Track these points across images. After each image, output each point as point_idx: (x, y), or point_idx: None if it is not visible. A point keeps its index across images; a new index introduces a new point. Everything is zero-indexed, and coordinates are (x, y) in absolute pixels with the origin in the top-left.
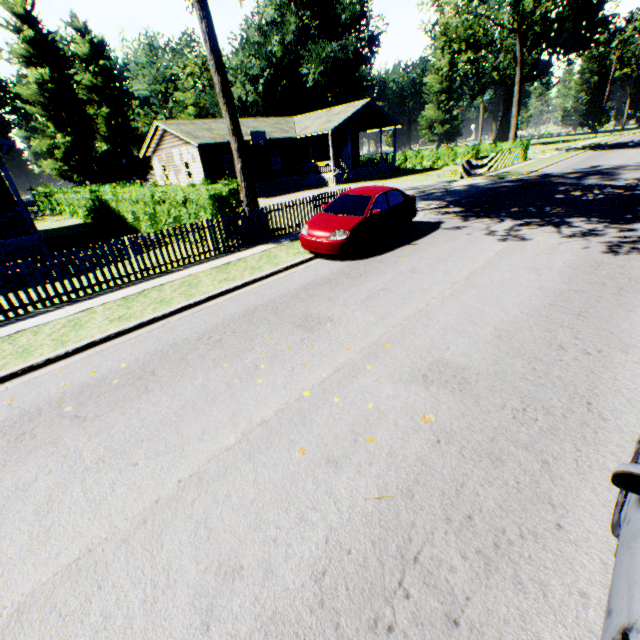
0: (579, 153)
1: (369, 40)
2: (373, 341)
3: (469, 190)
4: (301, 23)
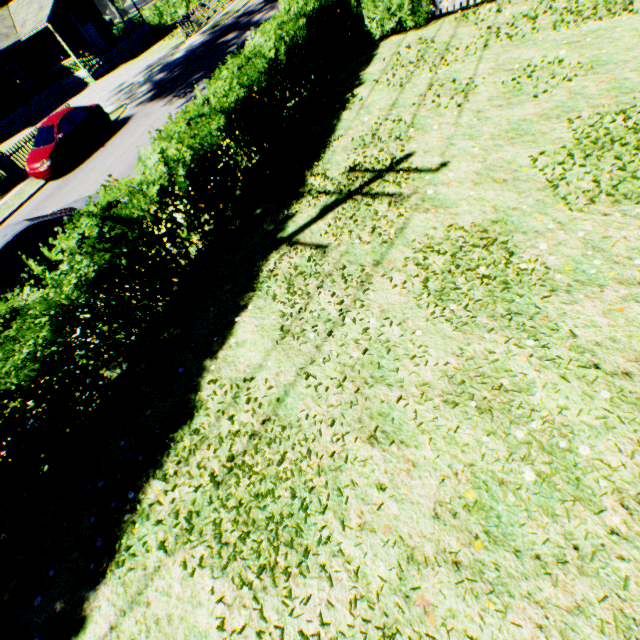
0: None
1: None
2: None
3: (179, 59)
4: None
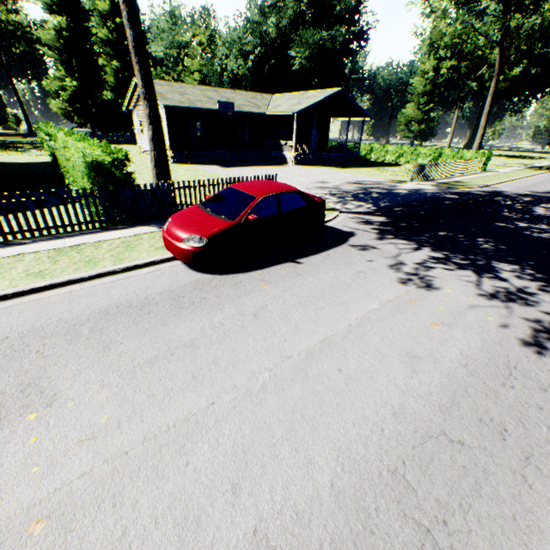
0: (540, 173)
1: (358, 34)
2: (36, 498)
3: (410, 196)
4: (299, 9)
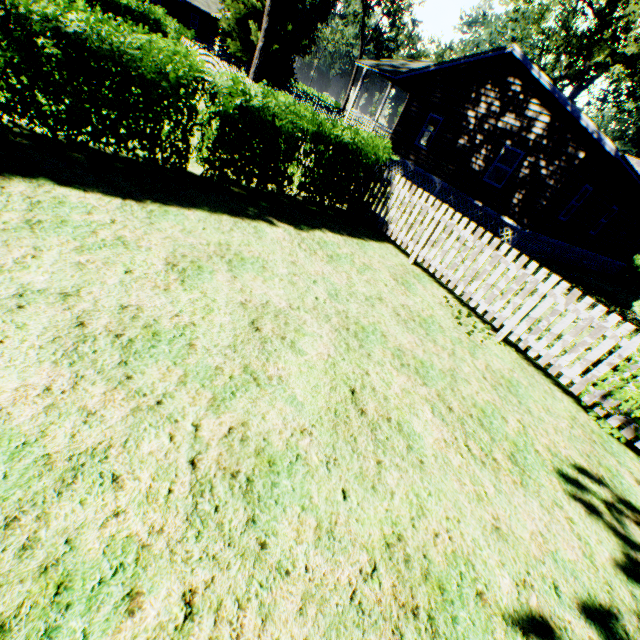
0: None
1: None
2: None
3: None
4: None
